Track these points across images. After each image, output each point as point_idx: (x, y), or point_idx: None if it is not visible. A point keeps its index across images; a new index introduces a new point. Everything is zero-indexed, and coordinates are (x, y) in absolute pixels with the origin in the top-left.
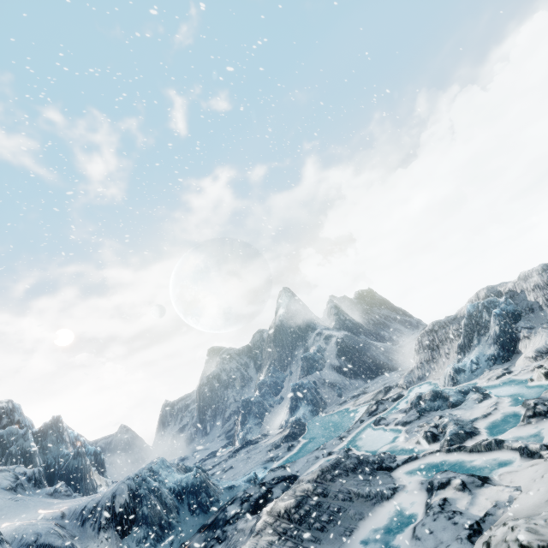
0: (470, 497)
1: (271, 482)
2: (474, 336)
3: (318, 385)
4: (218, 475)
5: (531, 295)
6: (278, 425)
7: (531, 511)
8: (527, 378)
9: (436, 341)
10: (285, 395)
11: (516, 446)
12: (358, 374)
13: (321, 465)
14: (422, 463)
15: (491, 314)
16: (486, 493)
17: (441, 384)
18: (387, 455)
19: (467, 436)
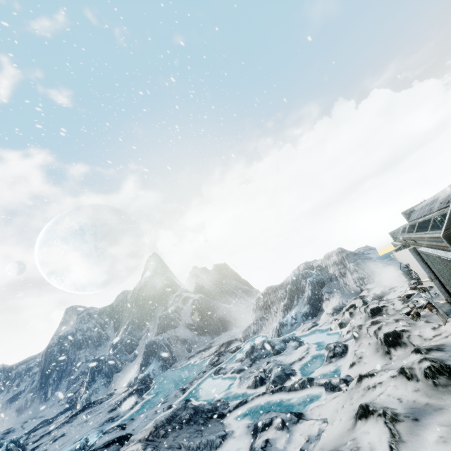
0: (288, 435)
1: (100, 447)
2: (295, 298)
3: (171, 342)
4: (44, 447)
5: (331, 269)
6: (127, 382)
7: (337, 442)
8: (327, 328)
9: (269, 302)
10: (139, 352)
11: (323, 382)
12: (207, 331)
13: (157, 420)
14: (250, 406)
15: (307, 282)
16: (301, 429)
17: (270, 336)
18: (221, 402)
19: (287, 377)
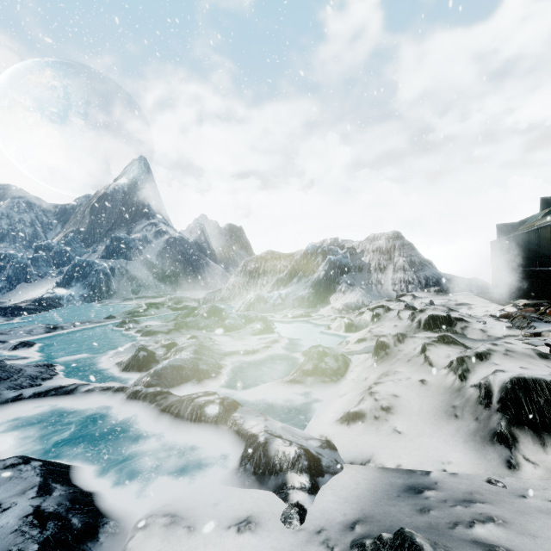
0: None
1: None
2: (298, 275)
3: (115, 273)
4: None
5: (368, 257)
6: (30, 298)
7: None
8: (323, 325)
9: (261, 269)
10: None
11: (250, 429)
12: (171, 280)
13: None
14: (69, 406)
15: (326, 260)
16: None
17: (236, 308)
18: (35, 372)
19: (194, 376)
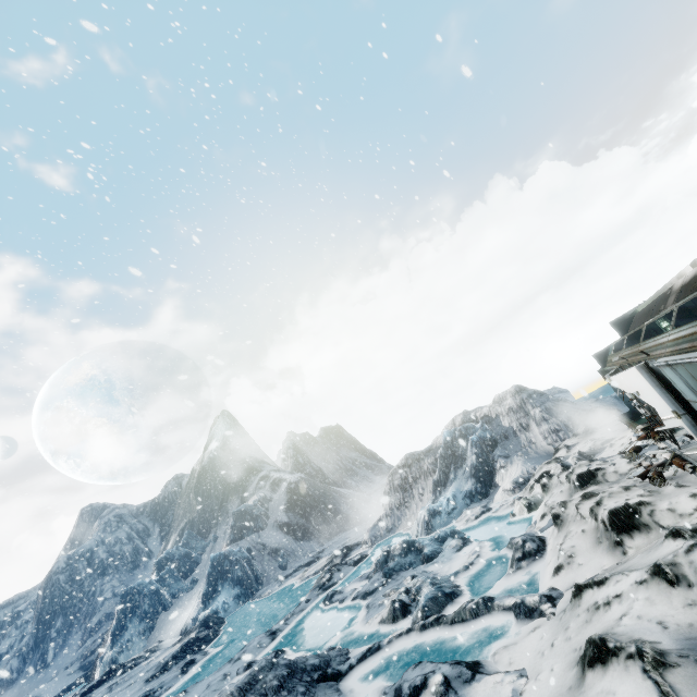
0: None
1: None
2: (451, 470)
3: (253, 554)
4: None
5: (505, 420)
6: (180, 628)
7: None
8: (507, 514)
9: (409, 478)
10: (201, 575)
11: (510, 603)
12: (312, 533)
13: (222, 692)
14: (387, 656)
15: (468, 442)
16: (479, 692)
17: (414, 533)
18: (336, 652)
19: (448, 599)
